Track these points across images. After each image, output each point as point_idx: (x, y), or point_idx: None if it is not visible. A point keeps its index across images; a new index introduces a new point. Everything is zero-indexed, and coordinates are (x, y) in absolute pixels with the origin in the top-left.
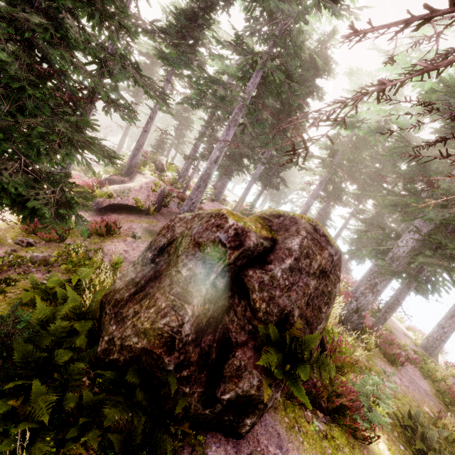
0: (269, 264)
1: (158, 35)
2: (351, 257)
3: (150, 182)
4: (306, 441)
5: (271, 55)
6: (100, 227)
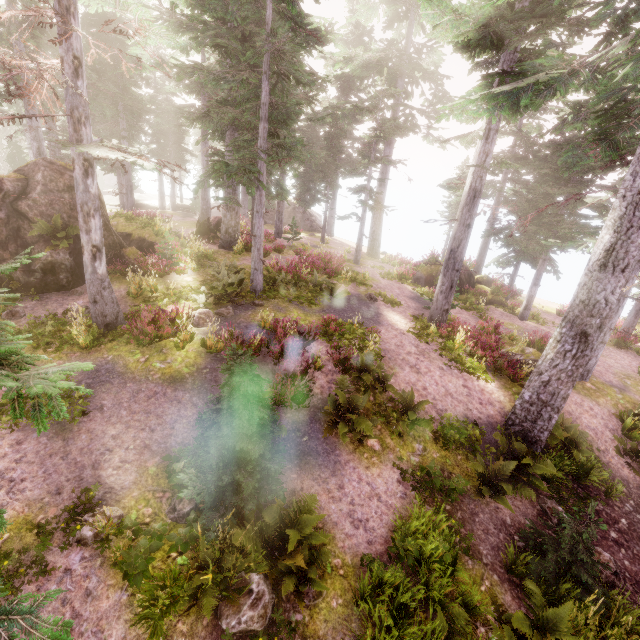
0: (29, 195)
1: None
2: (302, 206)
3: None
4: (119, 283)
5: (10, 18)
6: None
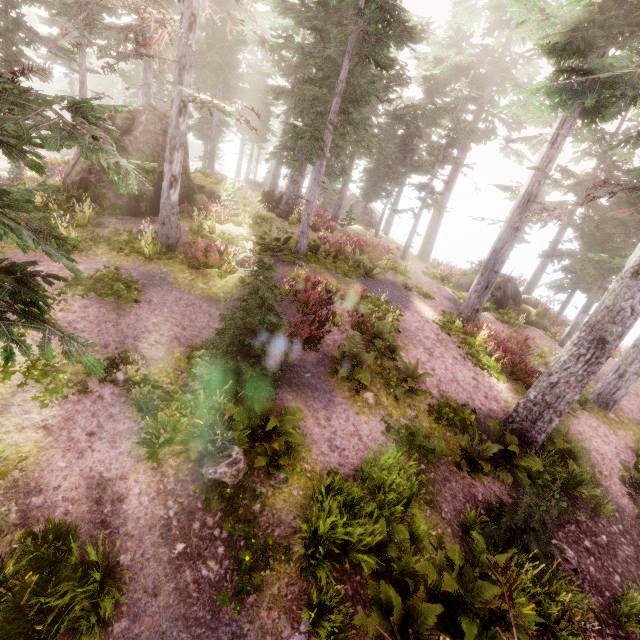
0: (132, 132)
1: (37, 1)
2: (364, 200)
3: None
4: (185, 221)
5: None
6: None
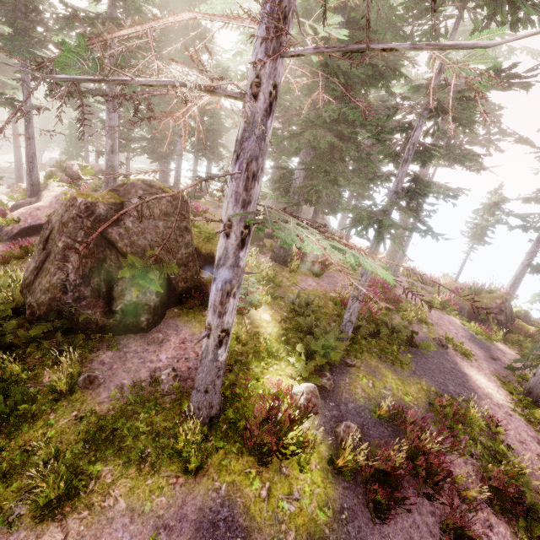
0: (122, 221)
1: None
2: None
3: (60, 194)
4: (198, 323)
5: (111, 19)
6: (16, 251)
